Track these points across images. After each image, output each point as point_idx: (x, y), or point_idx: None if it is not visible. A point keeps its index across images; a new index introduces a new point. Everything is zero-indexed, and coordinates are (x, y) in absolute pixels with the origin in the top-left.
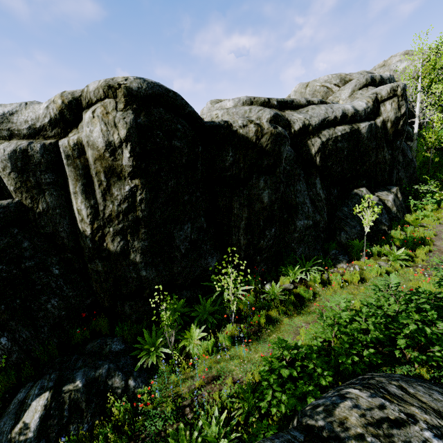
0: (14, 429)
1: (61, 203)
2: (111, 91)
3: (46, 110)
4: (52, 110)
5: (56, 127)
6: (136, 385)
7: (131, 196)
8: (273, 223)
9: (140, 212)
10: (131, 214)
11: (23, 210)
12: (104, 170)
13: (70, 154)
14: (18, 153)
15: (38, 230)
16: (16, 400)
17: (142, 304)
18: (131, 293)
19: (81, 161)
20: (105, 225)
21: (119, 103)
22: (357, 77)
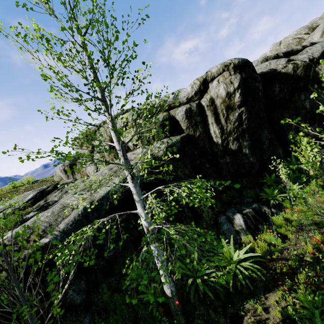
0: (234, 226)
1: (204, 131)
2: (226, 68)
3: (191, 89)
4: (195, 88)
5: (197, 95)
6: (277, 211)
7: (239, 118)
8: (315, 120)
9: (244, 125)
10: (240, 127)
11: (190, 137)
12: (225, 108)
13: (208, 105)
14: (188, 110)
15: (197, 146)
16: (222, 219)
17: (252, 178)
18: (246, 172)
19: (212, 107)
20: (228, 137)
21: (231, 72)
22: (322, 22)
